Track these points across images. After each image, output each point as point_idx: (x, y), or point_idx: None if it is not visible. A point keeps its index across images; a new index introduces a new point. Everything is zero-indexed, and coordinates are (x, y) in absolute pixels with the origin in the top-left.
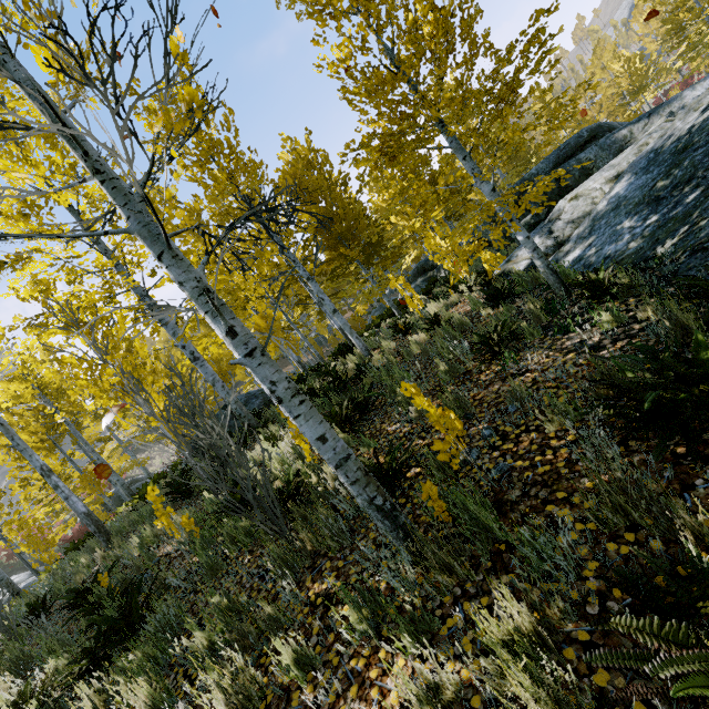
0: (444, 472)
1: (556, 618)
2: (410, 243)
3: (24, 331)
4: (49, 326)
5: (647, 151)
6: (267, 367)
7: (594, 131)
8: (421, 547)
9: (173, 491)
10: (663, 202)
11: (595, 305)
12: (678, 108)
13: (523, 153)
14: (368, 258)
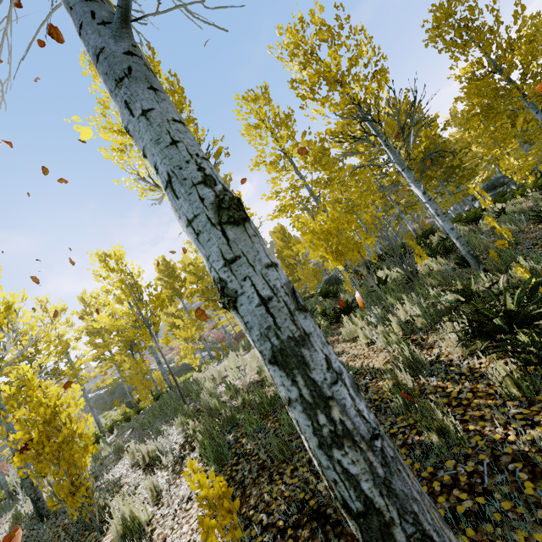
0: (500, 258)
1: (539, 269)
2: (481, 166)
3: (278, 212)
4: (285, 211)
5: None
6: (435, 204)
7: None
8: (488, 264)
9: (324, 297)
10: None
11: None
12: None
13: None
14: (448, 177)
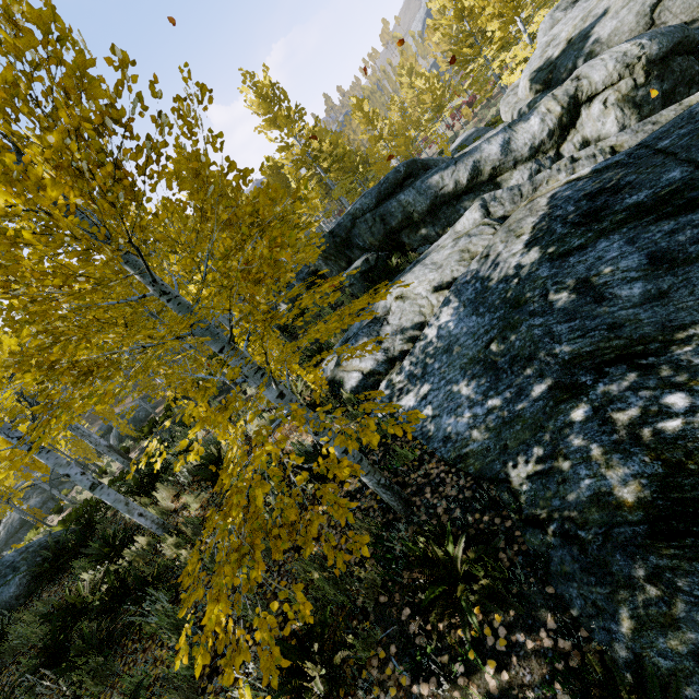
0: None
1: None
2: None
3: None
4: None
5: (472, 273)
6: None
7: (410, 168)
8: None
9: None
10: (502, 376)
11: (453, 663)
12: (490, 196)
13: (349, 164)
14: None
